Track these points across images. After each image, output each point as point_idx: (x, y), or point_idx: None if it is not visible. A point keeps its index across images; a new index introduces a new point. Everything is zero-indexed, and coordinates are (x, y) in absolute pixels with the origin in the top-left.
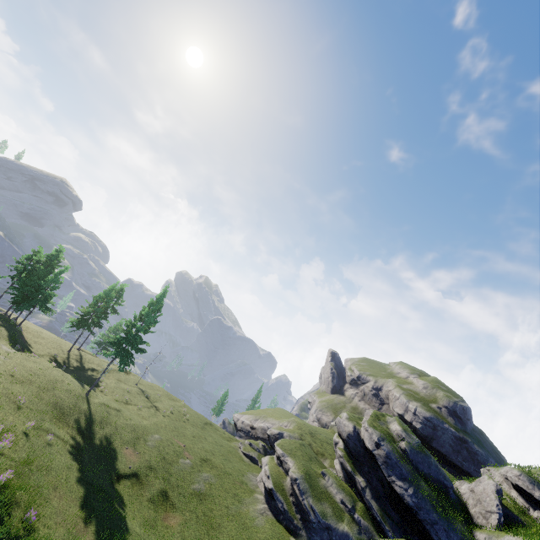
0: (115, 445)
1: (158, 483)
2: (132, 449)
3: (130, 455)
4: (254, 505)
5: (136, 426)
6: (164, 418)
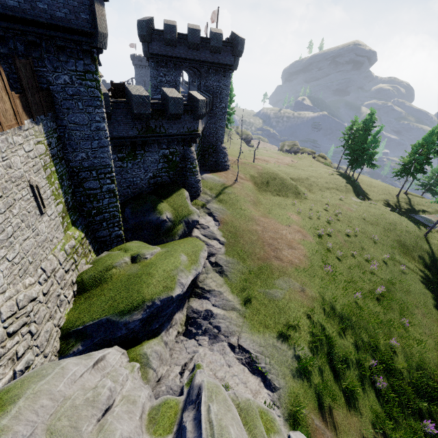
0: None
1: None
2: None
3: None
4: None
5: None
6: None
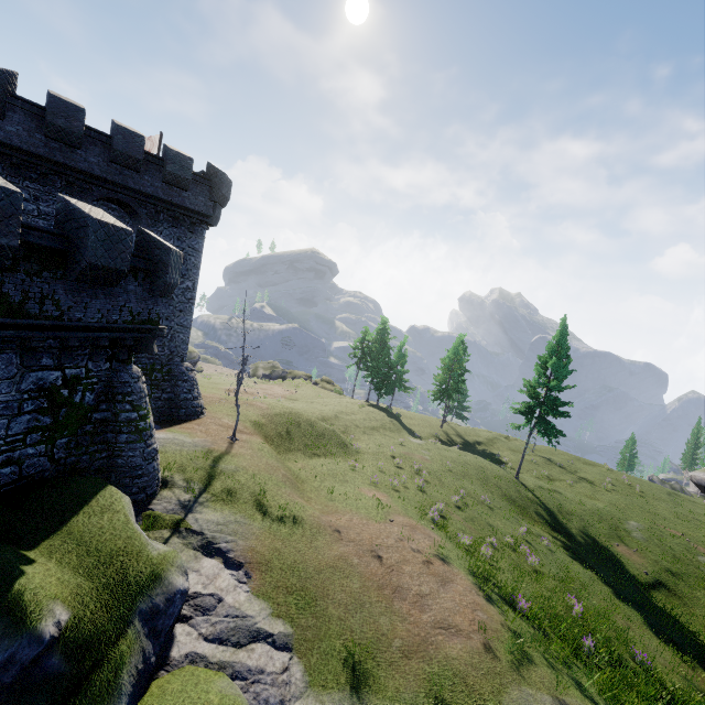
0: (601, 542)
1: (701, 597)
2: (622, 545)
3: (628, 554)
4: None
5: (597, 512)
6: (610, 494)
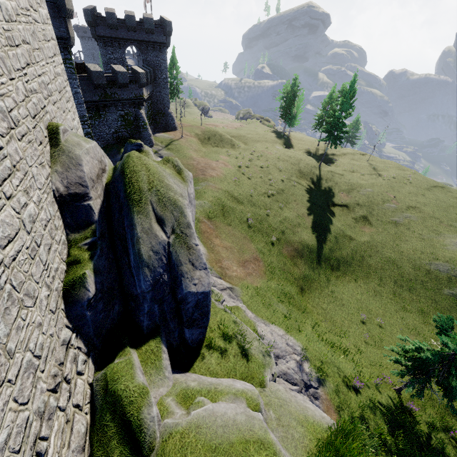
0: (334, 191)
1: (361, 212)
2: (346, 194)
3: (343, 196)
4: (453, 239)
5: (352, 183)
6: (382, 180)
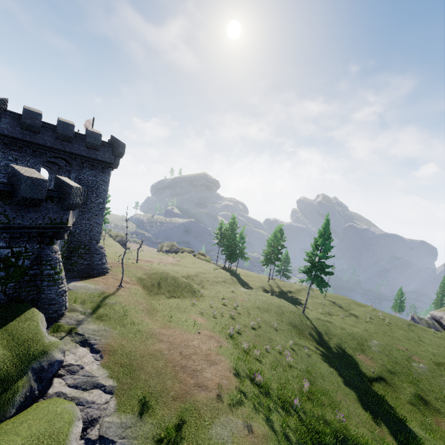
0: (348, 352)
1: (407, 387)
2: (362, 355)
3: (365, 360)
4: None
5: (352, 334)
6: (367, 324)
